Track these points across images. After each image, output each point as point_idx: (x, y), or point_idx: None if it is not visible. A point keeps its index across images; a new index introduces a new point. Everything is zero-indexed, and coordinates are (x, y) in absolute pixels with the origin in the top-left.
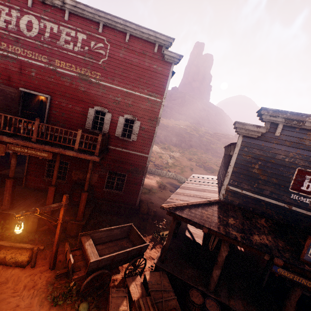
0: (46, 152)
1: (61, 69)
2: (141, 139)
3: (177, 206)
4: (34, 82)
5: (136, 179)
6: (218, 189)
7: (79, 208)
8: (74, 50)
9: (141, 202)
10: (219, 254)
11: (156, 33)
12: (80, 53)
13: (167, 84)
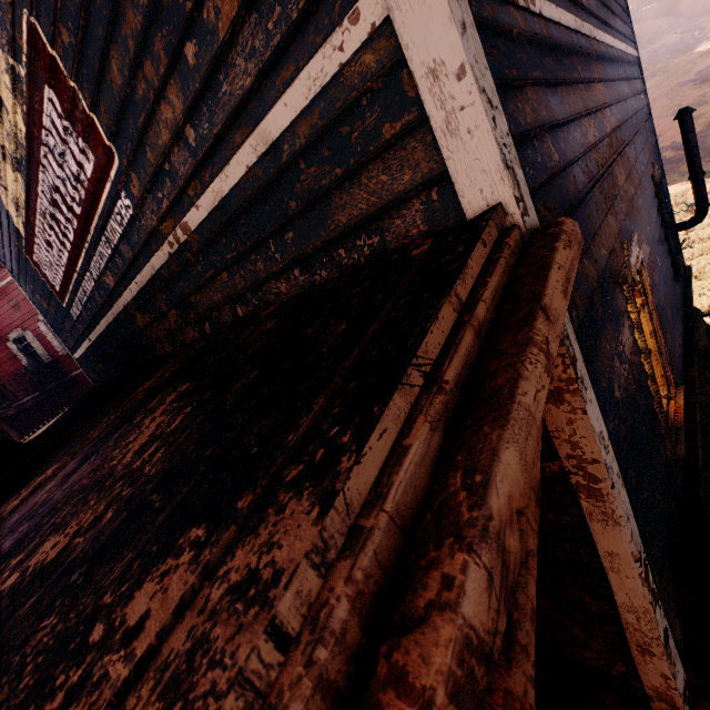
0: None
1: None
2: None
3: None
4: None
5: None
6: None
7: None
8: None
9: None
10: None
11: None
12: None
13: None
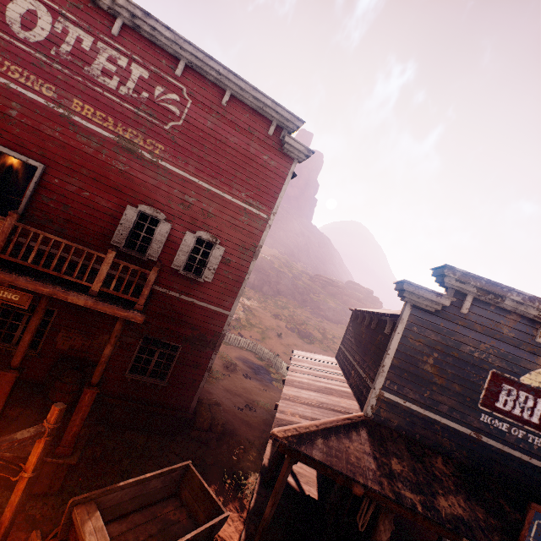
0: (17, 290)
1: (83, 119)
2: (220, 280)
3: (301, 433)
4: (12, 130)
5: (199, 356)
6: (354, 391)
7: (70, 424)
8: (118, 92)
9: (198, 403)
10: (375, 538)
11: (276, 105)
12: (130, 100)
13: (282, 191)
